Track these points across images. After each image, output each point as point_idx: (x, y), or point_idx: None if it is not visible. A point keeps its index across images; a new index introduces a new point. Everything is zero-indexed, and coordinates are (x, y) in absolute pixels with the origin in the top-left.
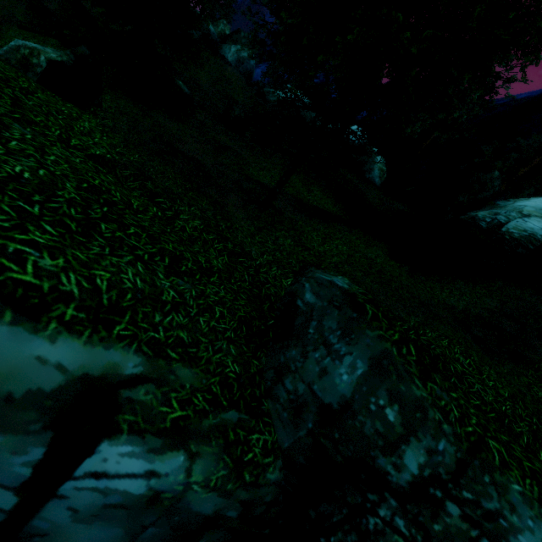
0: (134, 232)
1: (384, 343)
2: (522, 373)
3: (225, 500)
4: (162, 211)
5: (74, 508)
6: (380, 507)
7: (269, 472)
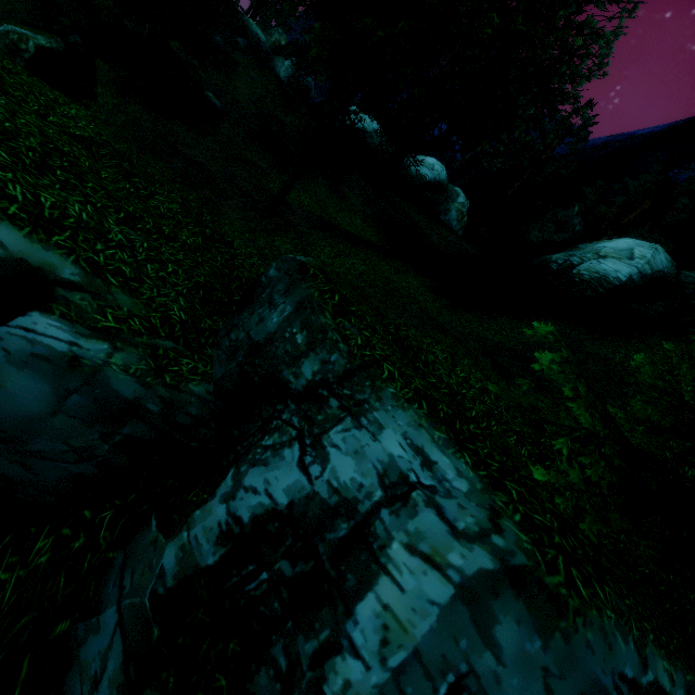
0: (92, 187)
1: (310, 289)
2: (537, 398)
3: (144, 390)
4: (136, 190)
5: (7, 350)
6: (284, 413)
7: (192, 384)
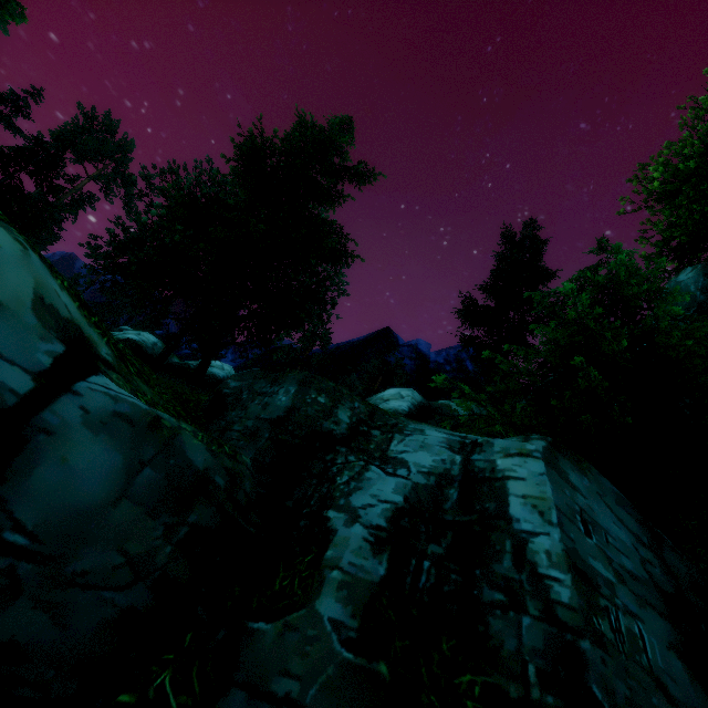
0: None
1: (304, 372)
2: None
3: (213, 458)
4: None
5: (85, 408)
6: (337, 459)
7: (244, 456)
